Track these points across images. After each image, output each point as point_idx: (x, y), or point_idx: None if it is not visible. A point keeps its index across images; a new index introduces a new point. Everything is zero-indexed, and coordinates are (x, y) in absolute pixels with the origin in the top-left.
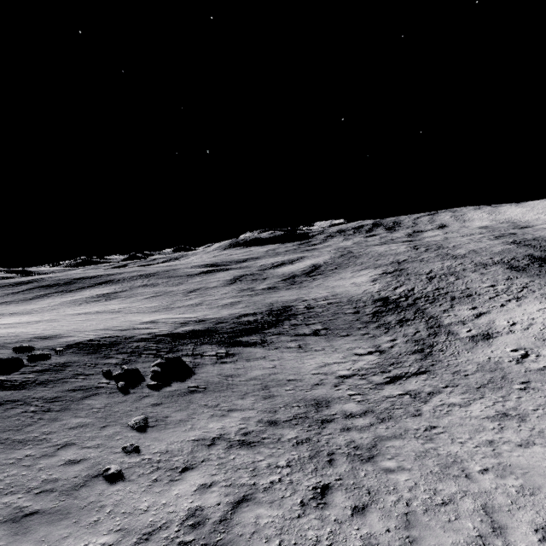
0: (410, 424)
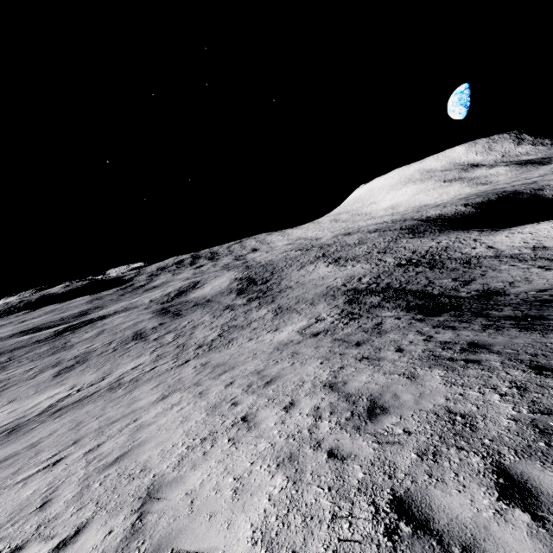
0: None
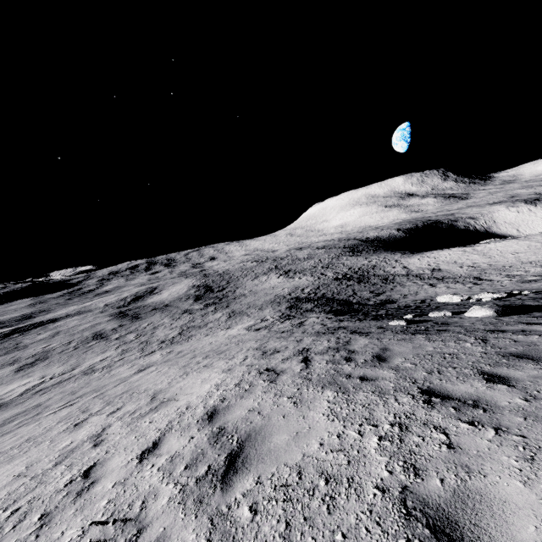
0: None
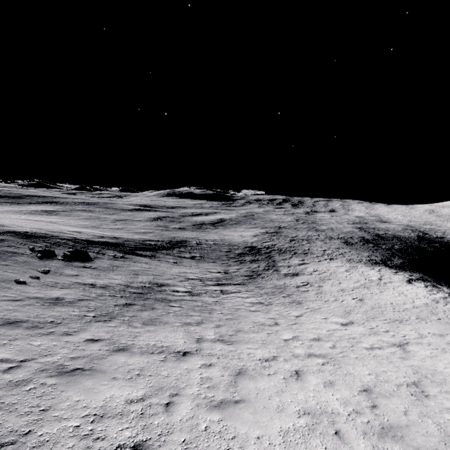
0: (206, 299)
